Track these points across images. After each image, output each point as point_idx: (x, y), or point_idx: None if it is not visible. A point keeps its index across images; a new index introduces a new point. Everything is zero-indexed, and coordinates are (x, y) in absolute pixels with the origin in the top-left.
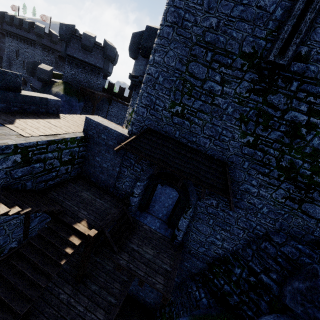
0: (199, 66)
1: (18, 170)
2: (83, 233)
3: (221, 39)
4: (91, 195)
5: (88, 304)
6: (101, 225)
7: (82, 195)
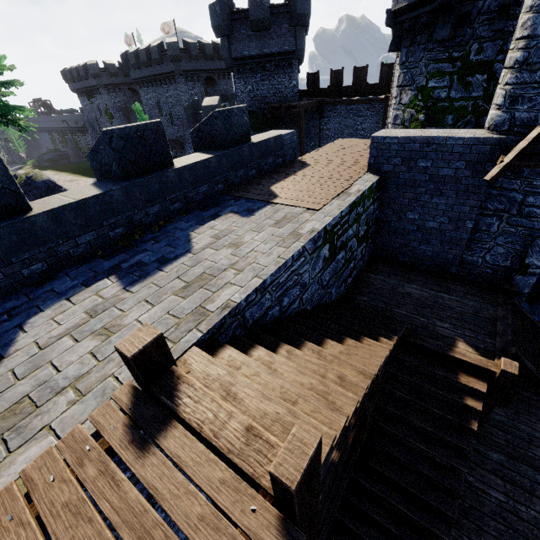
0: None
1: (325, 272)
2: (482, 368)
3: None
4: (424, 289)
5: (506, 489)
6: (502, 347)
7: (408, 293)
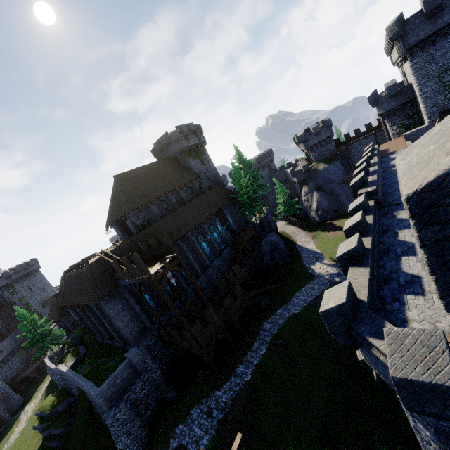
0: (446, 78)
1: None
2: None
3: (449, 65)
4: None
5: None
6: None
7: None
